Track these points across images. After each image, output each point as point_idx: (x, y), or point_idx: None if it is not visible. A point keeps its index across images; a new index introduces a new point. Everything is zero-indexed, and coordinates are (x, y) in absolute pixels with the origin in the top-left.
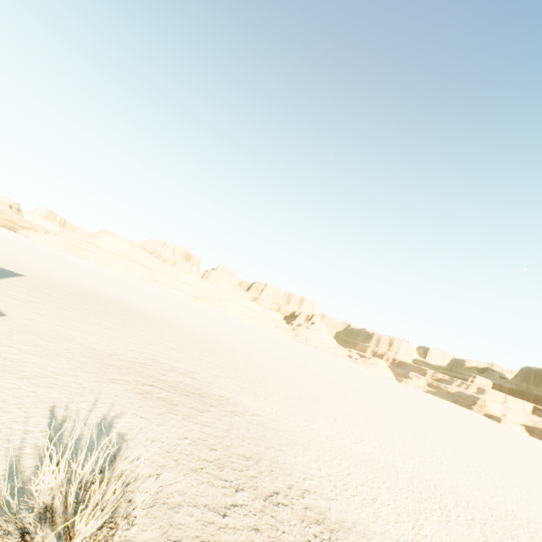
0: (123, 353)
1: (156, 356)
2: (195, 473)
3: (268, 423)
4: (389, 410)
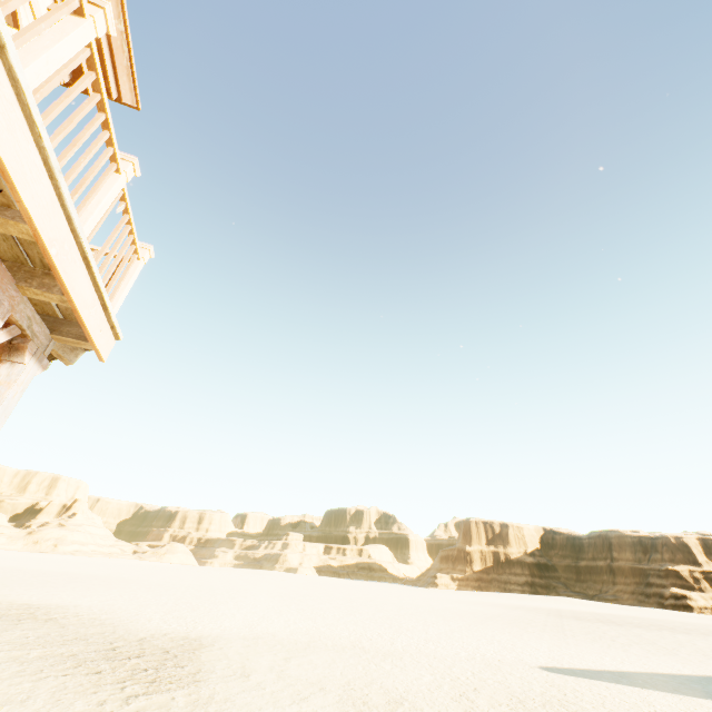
0: None
1: None
2: None
3: None
4: (150, 580)
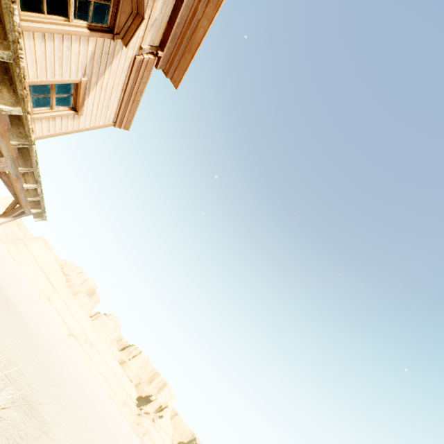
0: (1, 344)
1: (18, 360)
2: (6, 439)
3: None
4: None
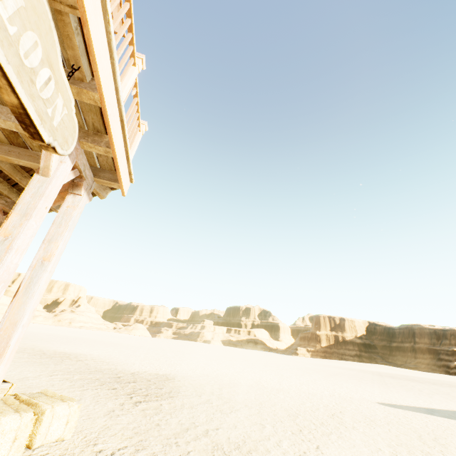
0: None
1: None
2: None
3: (36, 345)
4: (127, 343)
